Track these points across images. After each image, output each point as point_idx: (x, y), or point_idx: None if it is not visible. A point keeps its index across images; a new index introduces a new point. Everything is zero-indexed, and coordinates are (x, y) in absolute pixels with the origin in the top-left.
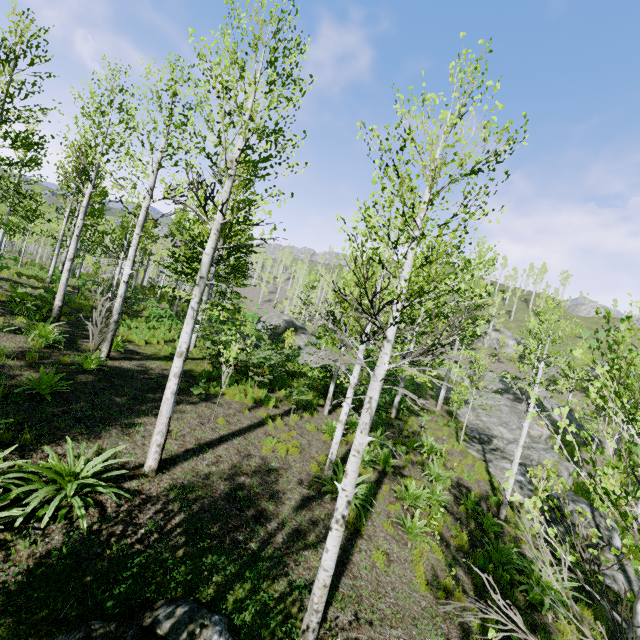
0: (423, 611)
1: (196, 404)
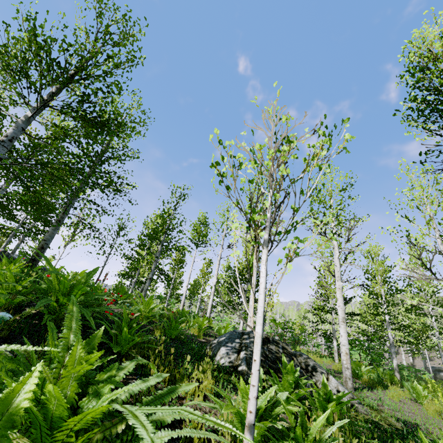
0: (437, 421)
1: None
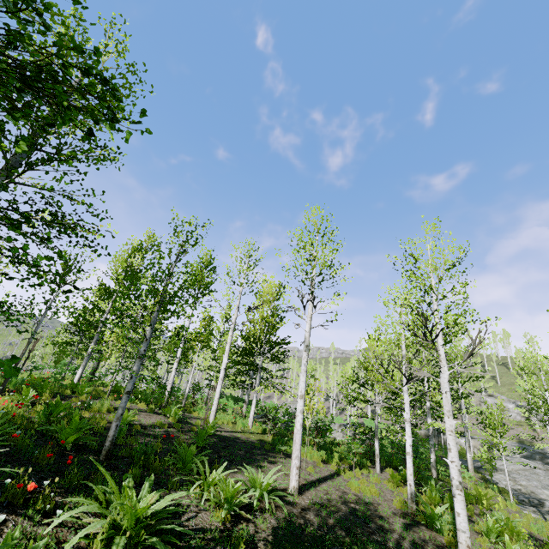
0: None
1: (285, 458)
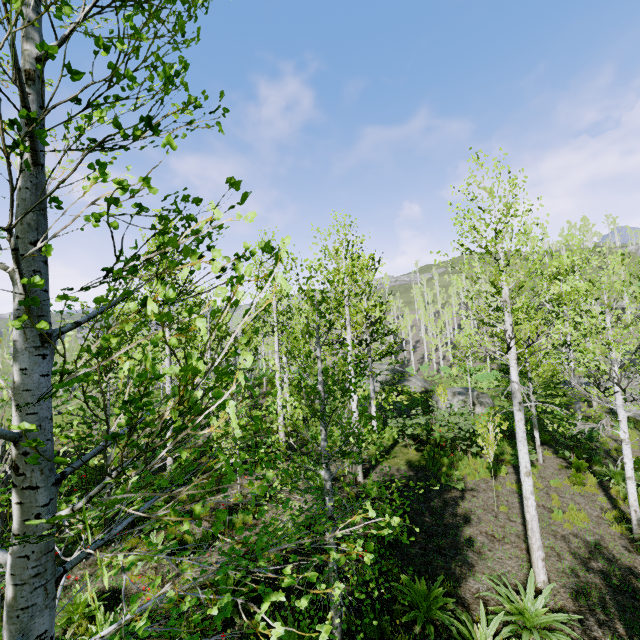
0: None
1: (465, 498)
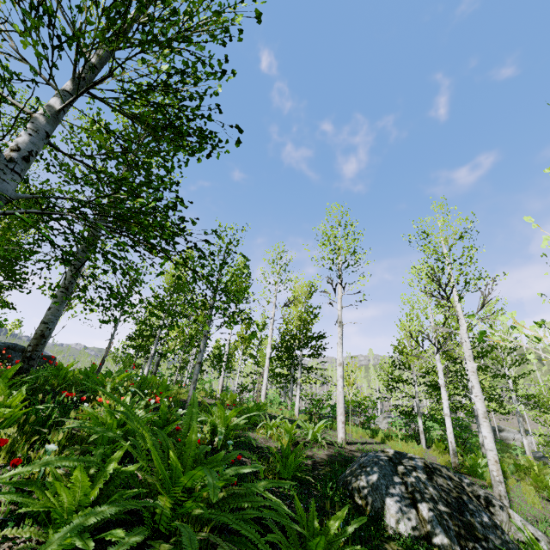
0: None
1: (332, 430)
